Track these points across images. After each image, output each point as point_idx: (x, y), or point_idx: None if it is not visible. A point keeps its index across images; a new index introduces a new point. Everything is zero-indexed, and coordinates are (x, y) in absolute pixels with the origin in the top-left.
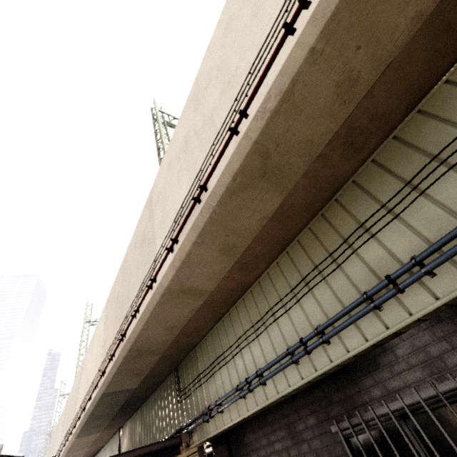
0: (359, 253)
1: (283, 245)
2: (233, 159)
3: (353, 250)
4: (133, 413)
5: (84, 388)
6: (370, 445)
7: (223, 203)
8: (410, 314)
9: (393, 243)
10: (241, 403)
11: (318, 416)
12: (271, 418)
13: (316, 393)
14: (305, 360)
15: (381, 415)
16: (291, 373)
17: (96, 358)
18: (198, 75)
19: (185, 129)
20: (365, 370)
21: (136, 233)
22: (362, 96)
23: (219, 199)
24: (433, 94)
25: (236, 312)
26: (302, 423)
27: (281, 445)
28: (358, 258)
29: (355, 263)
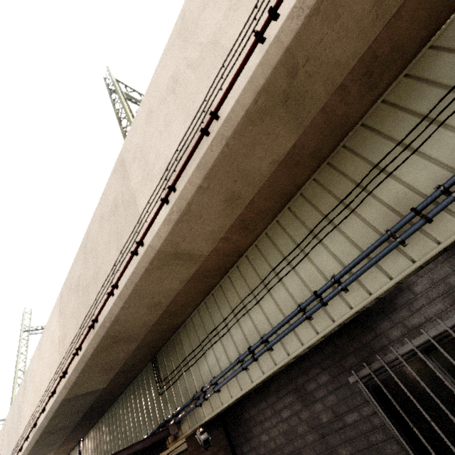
0: (375, 194)
1: (285, 200)
2: (258, 72)
3: (368, 193)
4: (98, 419)
5: (32, 401)
6: (381, 391)
7: (239, 134)
8: (438, 243)
9: (413, 177)
10: (243, 375)
11: (331, 372)
12: (276, 386)
13: (327, 348)
14: (320, 314)
15: (403, 355)
16: (304, 330)
17: (50, 361)
18: (185, 6)
19: (170, 69)
20: (381, 314)
21: (101, 205)
22: (392, 14)
23: (236, 127)
24: (445, 29)
25: (229, 281)
26: (313, 382)
27: (290, 411)
28: (374, 200)
29: (371, 204)
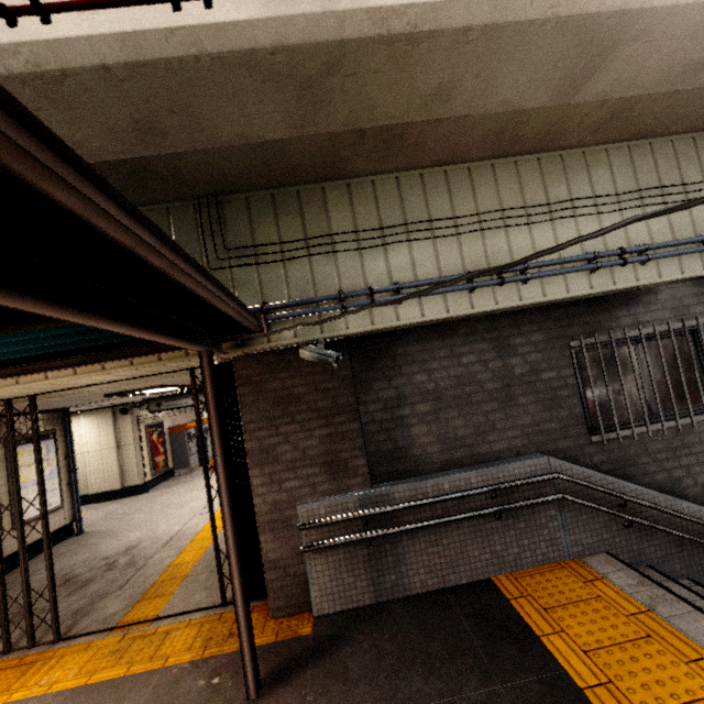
0: None
1: (641, 134)
2: None
3: None
4: None
5: None
6: None
7: None
8: None
9: None
10: (460, 297)
11: (549, 334)
12: (469, 330)
13: (557, 313)
14: (604, 273)
15: (622, 339)
16: (577, 280)
17: None
18: None
19: None
20: (624, 303)
21: None
22: None
23: None
24: None
25: (491, 173)
26: (522, 338)
27: (476, 358)
28: None
29: (703, 207)
